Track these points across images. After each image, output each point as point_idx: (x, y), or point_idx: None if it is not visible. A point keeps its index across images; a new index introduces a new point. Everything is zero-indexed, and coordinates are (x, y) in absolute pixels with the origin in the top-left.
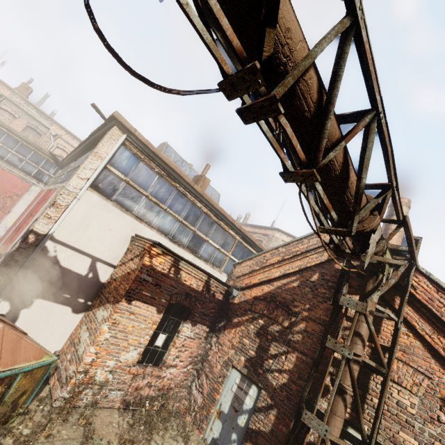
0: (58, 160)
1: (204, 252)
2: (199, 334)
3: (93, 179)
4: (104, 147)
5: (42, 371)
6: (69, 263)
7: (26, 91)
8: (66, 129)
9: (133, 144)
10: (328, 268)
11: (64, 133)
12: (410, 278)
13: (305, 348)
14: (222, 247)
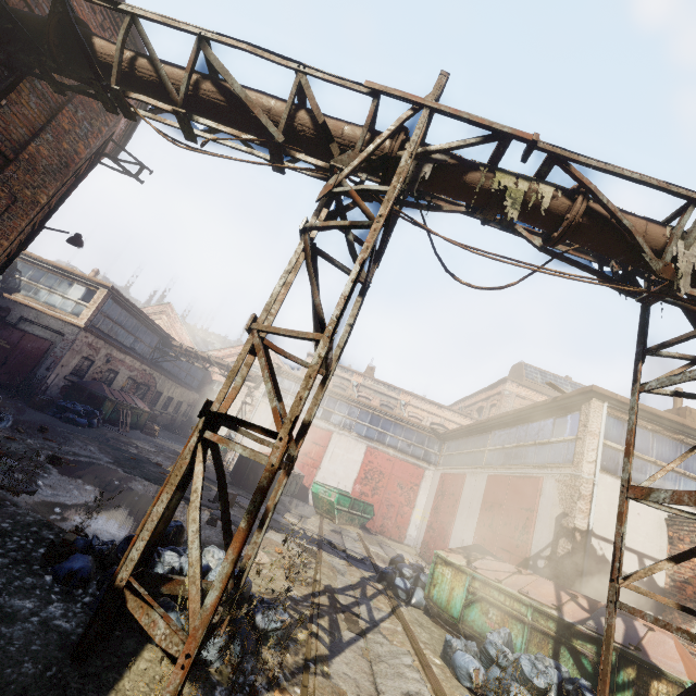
0: (439, 434)
1: None
2: None
3: (600, 459)
4: (593, 422)
5: None
6: None
7: (372, 371)
8: (412, 393)
9: (614, 409)
10: None
11: (411, 398)
12: None
13: None
14: None
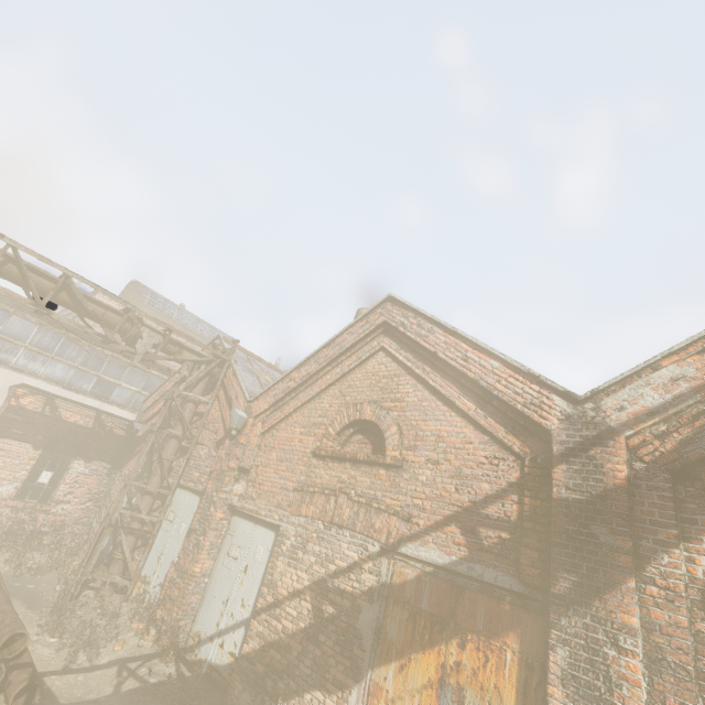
0: None
1: (118, 396)
2: (97, 471)
3: None
4: None
5: None
6: None
7: None
8: None
9: None
10: None
11: None
12: (223, 370)
13: None
14: (144, 389)
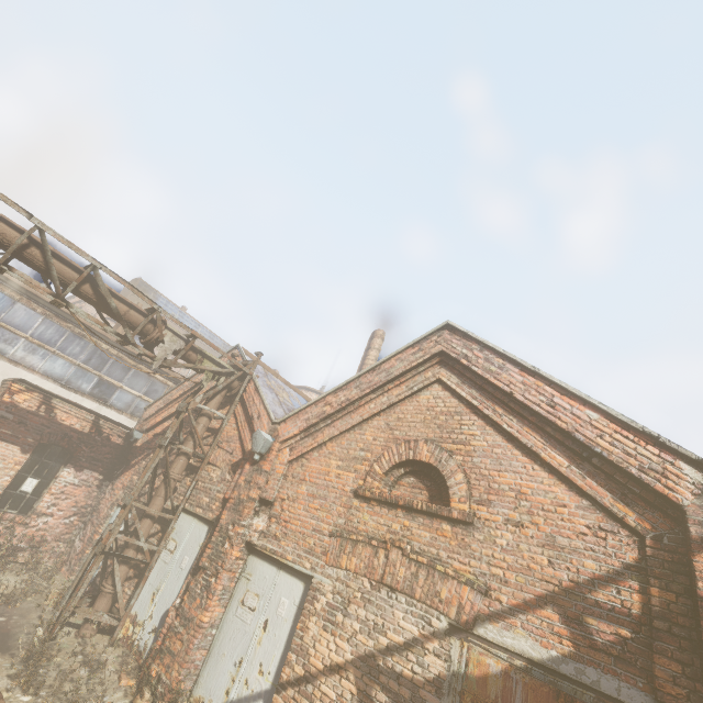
0: None
1: (118, 400)
2: (87, 482)
3: None
4: None
5: None
6: None
7: None
8: None
9: (6, 285)
10: None
11: None
12: (243, 384)
13: None
14: (146, 394)
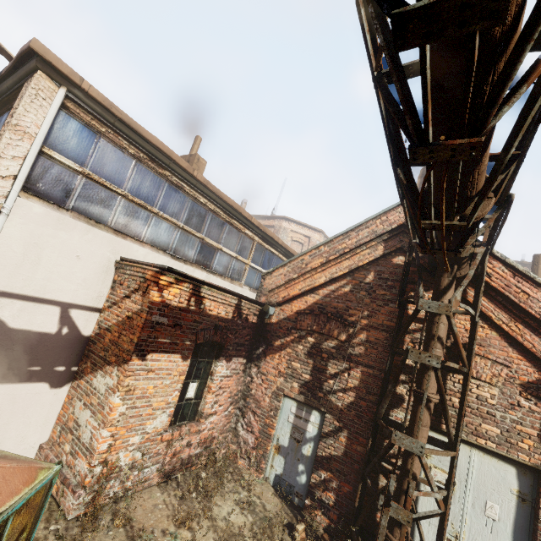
0: None
1: (218, 264)
2: (236, 369)
3: (24, 175)
4: (28, 113)
5: (41, 493)
6: (23, 322)
7: None
8: None
9: (82, 107)
10: (385, 265)
11: None
12: (485, 265)
13: (370, 360)
14: (239, 254)
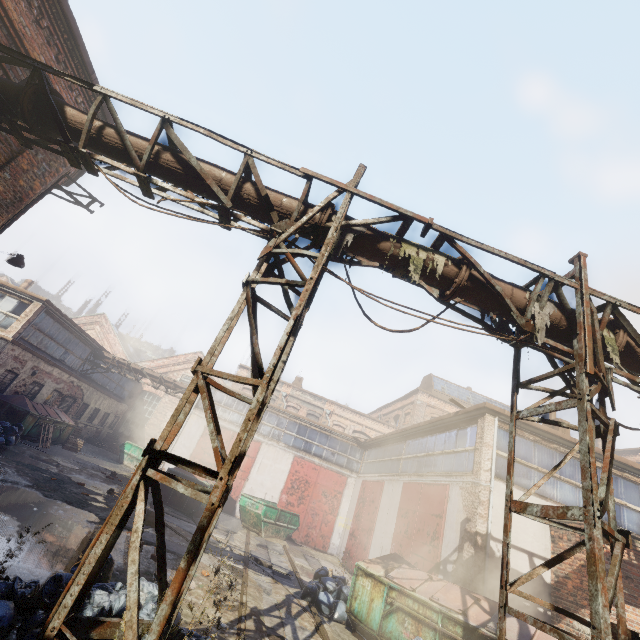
0: (360, 442)
1: (629, 522)
2: None
3: (494, 468)
4: (487, 435)
5: None
6: (512, 563)
7: (300, 382)
8: (336, 403)
9: (503, 422)
10: None
11: (335, 407)
12: None
13: None
14: None
